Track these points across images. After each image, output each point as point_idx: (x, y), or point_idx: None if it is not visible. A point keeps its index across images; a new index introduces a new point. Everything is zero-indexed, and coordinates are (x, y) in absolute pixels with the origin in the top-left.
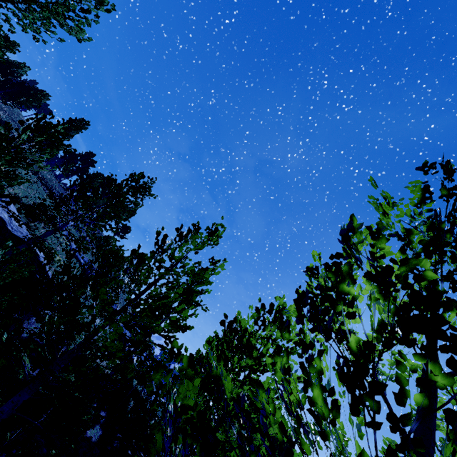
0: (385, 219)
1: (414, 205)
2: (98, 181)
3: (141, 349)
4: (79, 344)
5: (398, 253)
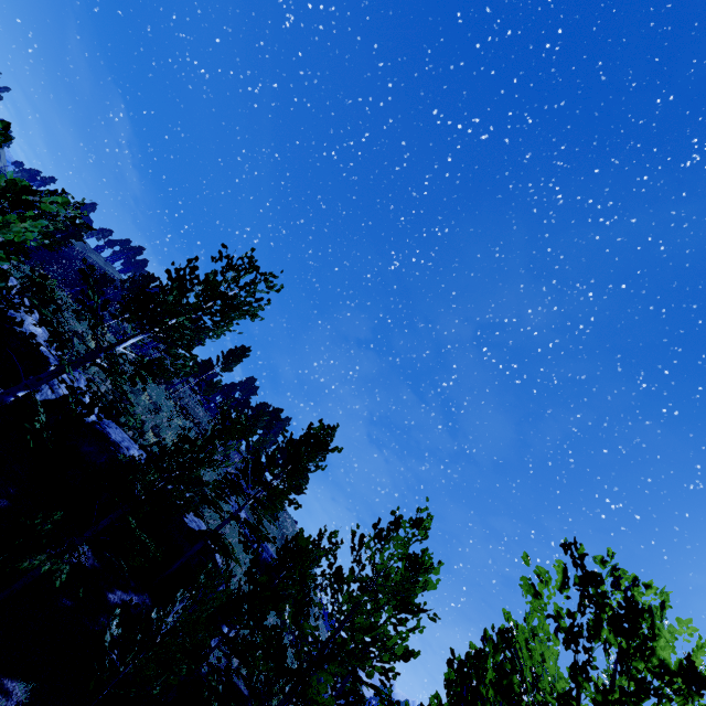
0: (537, 601)
1: (557, 588)
2: (264, 418)
3: (352, 702)
4: (286, 696)
5: (553, 634)
